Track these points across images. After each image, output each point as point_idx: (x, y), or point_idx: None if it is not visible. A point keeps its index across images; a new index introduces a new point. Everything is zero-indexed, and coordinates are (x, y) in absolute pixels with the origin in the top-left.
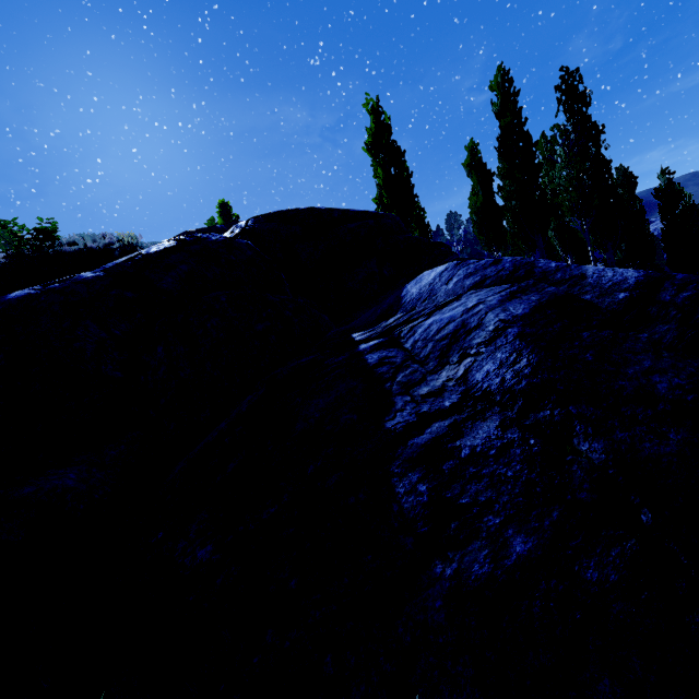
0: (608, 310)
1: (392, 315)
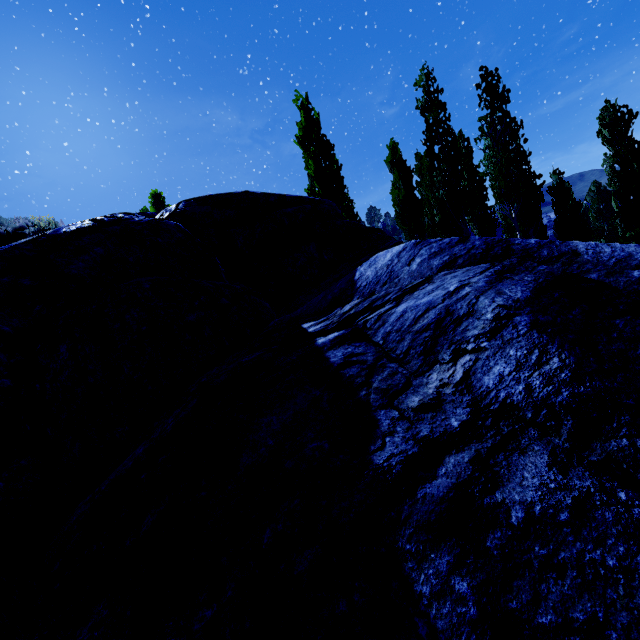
0: (630, 291)
1: (347, 300)
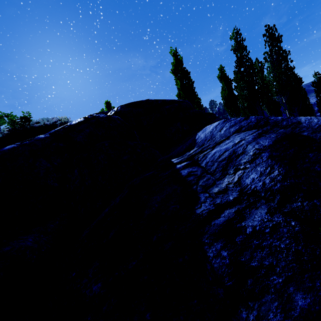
0: None
1: (192, 148)
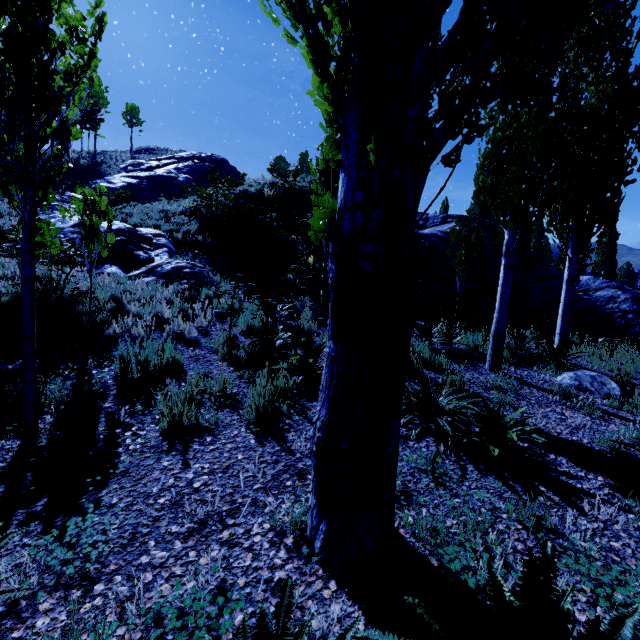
0: None
1: None
